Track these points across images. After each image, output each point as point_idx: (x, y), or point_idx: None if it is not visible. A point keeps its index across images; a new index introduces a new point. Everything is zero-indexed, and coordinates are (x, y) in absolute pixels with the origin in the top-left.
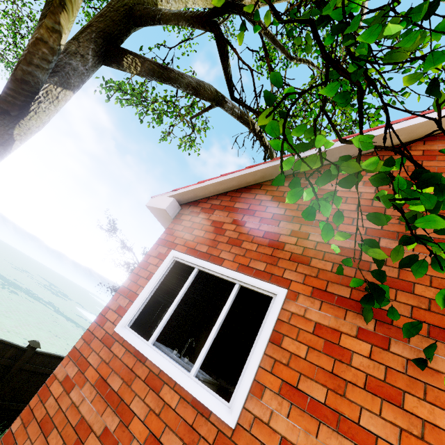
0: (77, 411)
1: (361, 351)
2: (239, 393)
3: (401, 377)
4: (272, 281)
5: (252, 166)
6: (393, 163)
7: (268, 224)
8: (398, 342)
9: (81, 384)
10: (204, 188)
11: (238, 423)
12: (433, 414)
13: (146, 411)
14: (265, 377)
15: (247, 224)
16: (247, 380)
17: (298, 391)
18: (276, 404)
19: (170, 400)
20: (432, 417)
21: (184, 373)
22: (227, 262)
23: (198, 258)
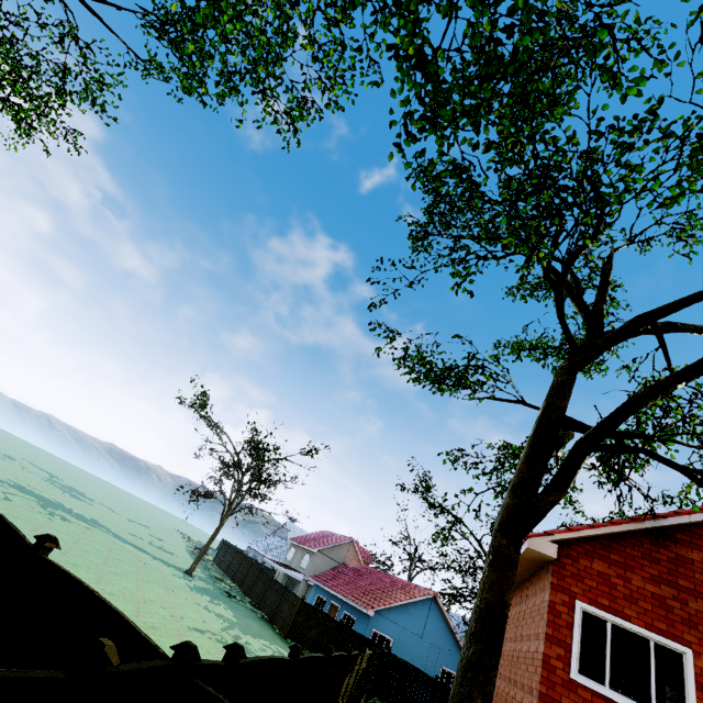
0: None
1: None
2: None
3: None
4: (677, 641)
5: (621, 523)
6: None
7: (650, 584)
8: None
9: None
10: (580, 536)
11: None
12: None
13: None
14: None
15: (632, 581)
16: None
17: None
18: None
19: None
20: None
21: None
22: (633, 619)
23: (605, 611)
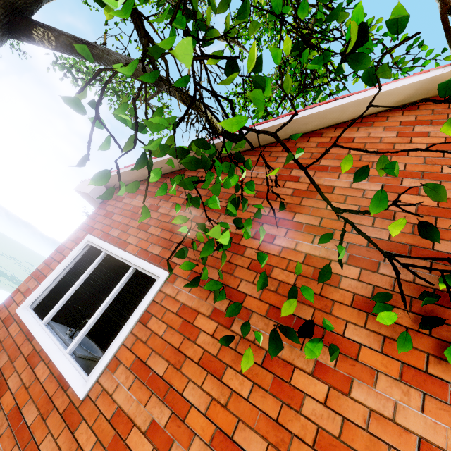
0: None
1: (208, 329)
2: (97, 368)
3: (230, 353)
4: (161, 264)
5: None
6: (208, 145)
7: None
8: (240, 321)
9: None
10: (130, 172)
11: (88, 395)
12: (242, 385)
13: (18, 385)
14: (124, 353)
15: (160, 209)
16: (108, 356)
17: (145, 366)
18: (124, 378)
19: (41, 375)
20: (240, 388)
21: (61, 351)
22: (130, 246)
23: (108, 242)
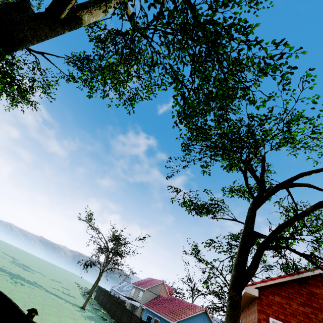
0: None
1: None
2: None
3: None
4: None
5: (284, 277)
6: None
7: (300, 306)
8: None
9: None
10: (267, 284)
11: None
12: None
13: None
14: None
15: (293, 305)
16: None
17: None
18: None
19: None
20: None
21: None
22: None
23: (283, 322)
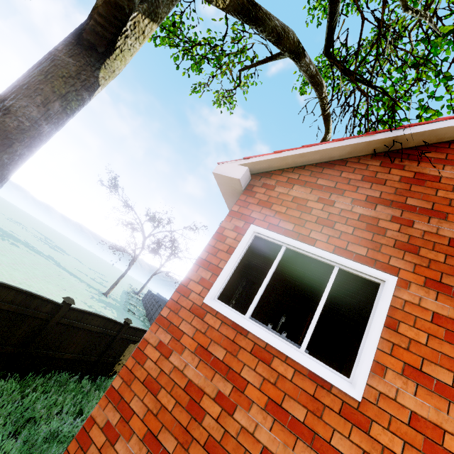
0: (182, 374)
1: None
2: (360, 371)
3: None
4: (378, 267)
5: (341, 139)
6: None
7: (362, 206)
8: None
9: (178, 350)
10: (282, 159)
11: (363, 397)
12: None
13: (260, 380)
14: (384, 358)
15: (337, 204)
16: (367, 360)
17: (423, 374)
18: (401, 383)
19: (284, 371)
20: None
21: (294, 349)
22: (320, 243)
23: (284, 236)
